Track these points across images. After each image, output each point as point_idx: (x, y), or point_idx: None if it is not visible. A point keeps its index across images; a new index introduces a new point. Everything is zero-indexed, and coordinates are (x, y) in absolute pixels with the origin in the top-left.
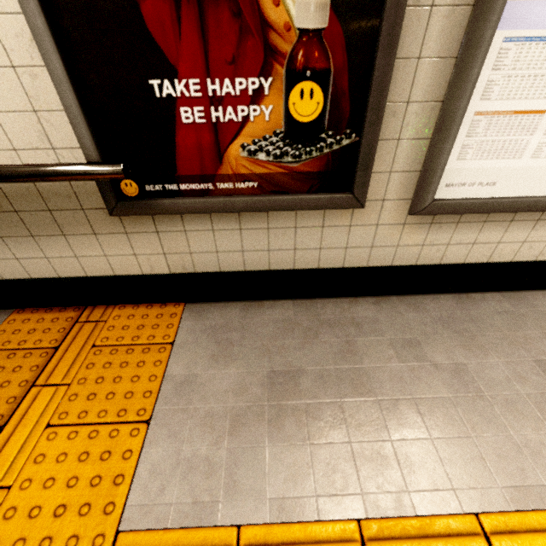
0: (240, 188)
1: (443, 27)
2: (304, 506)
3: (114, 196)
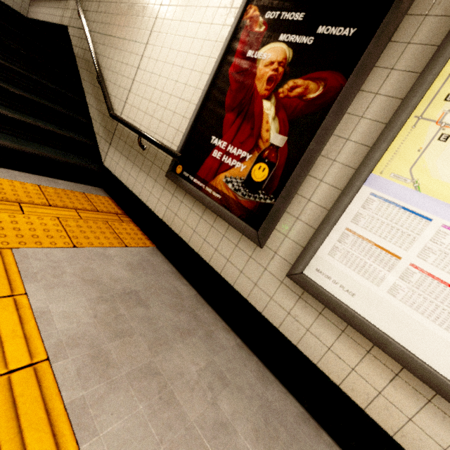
0: (213, 195)
1: (338, 172)
2: (49, 325)
3: (172, 168)
